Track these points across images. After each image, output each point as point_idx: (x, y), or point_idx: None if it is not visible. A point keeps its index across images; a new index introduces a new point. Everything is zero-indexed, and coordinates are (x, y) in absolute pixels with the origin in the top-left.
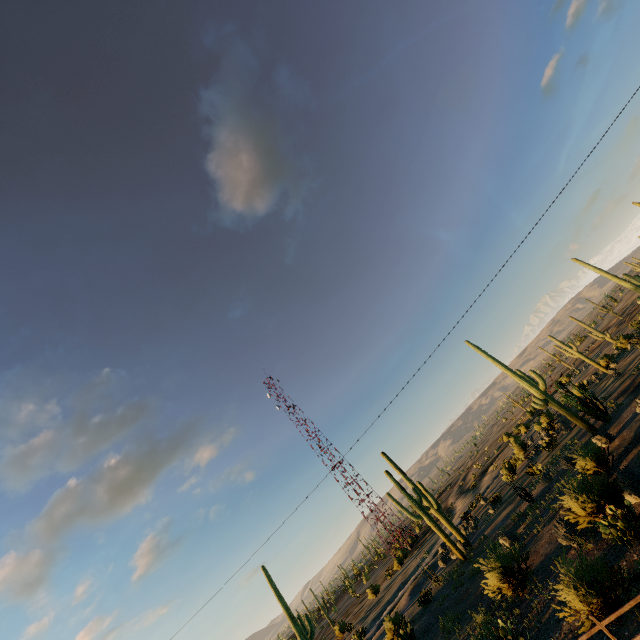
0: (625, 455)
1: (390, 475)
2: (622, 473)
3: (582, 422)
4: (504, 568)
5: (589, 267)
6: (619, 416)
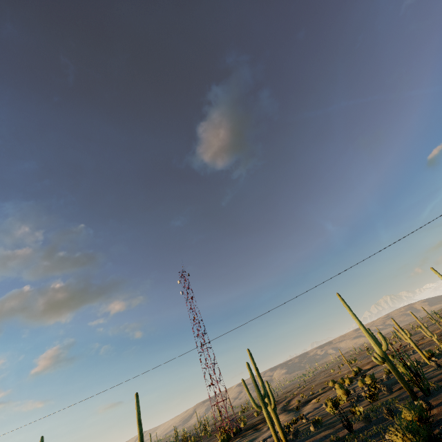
0: None
1: (249, 367)
2: (439, 434)
3: (408, 387)
4: None
5: (441, 278)
6: (438, 394)
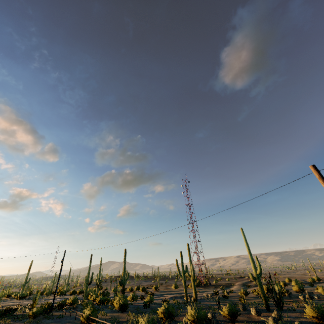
0: (243, 322)
1: (181, 254)
2: None
3: (264, 300)
4: (164, 310)
5: None
6: (284, 312)
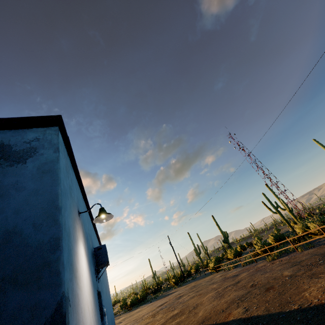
0: None
1: (264, 195)
2: None
3: None
4: (273, 238)
5: None
6: None
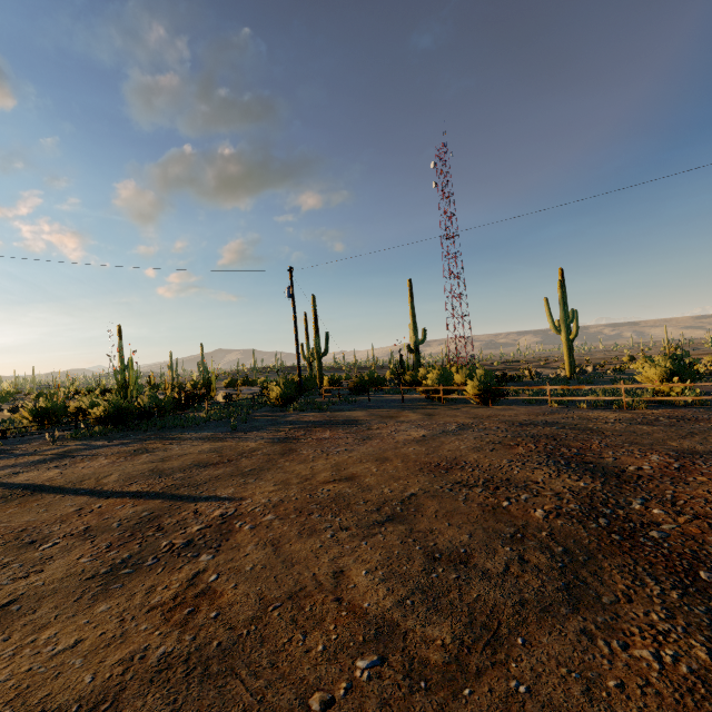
0: None
1: (562, 287)
2: None
3: None
4: (676, 371)
5: None
6: None
